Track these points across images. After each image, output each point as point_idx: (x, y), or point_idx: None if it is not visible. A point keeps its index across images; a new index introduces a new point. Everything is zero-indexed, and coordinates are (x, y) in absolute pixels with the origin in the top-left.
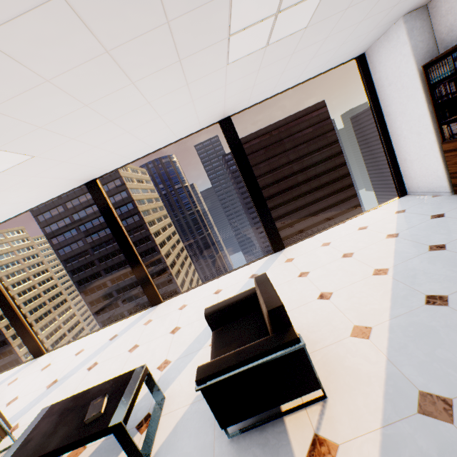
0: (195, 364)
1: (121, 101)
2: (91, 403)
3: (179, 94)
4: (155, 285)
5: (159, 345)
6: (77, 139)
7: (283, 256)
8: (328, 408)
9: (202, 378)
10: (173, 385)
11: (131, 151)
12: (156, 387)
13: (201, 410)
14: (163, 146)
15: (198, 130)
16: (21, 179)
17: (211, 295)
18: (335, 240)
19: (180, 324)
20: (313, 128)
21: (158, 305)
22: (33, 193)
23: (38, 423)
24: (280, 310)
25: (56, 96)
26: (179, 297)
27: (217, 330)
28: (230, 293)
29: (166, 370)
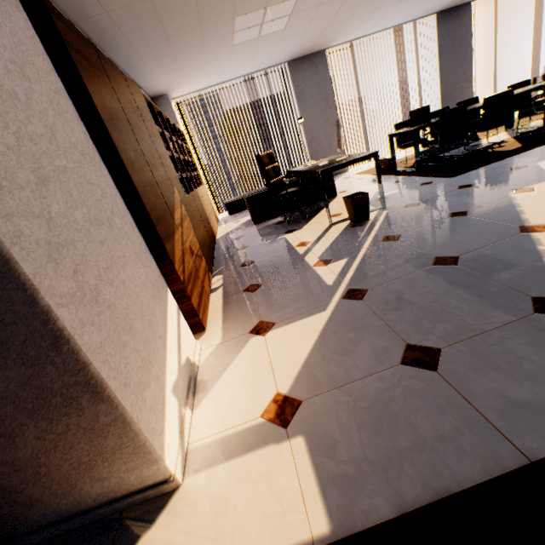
0: None
1: None
2: None
3: None
4: None
5: None
6: None
7: None
8: None
9: None
10: None
11: None
12: None
13: None
14: None
15: None
16: None
17: None
18: None
19: None
20: None
21: None
22: None
23: None
24: None
25: None
26: None
27: None
28: None
29: None
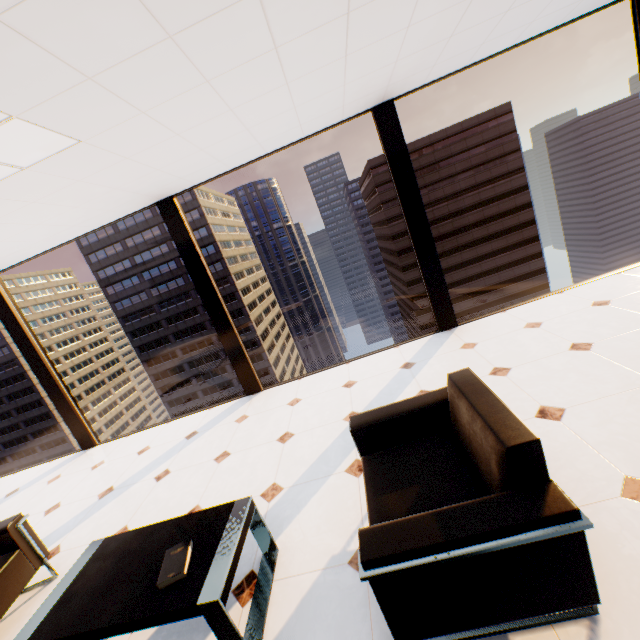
0: (323, 500)
1: (231, 37)
2: (167, 553)
3: (329, 36)
4: (252, 366)
5: (262, 457)
6: (150, 114)
7: (455, 339)
8: (605, 636)
9: (374, 559)
10: (290, 530)
11: (231, 150)
12: (264, 532)
13: (343, 586)
14: (279, 147)
15: (337, 122)
16: (62, 184)
17: (339, 389)
18: (551, 319)
19: (292, 429)
20: (487, 147)
21: (255, 395)
22: (81, 211)
23: (85, 568)
24: (532, 448)
25: (117, 2)
26: (287, 386)
27: (372, 457)
28: (370, 388)
29: (276, 502)
